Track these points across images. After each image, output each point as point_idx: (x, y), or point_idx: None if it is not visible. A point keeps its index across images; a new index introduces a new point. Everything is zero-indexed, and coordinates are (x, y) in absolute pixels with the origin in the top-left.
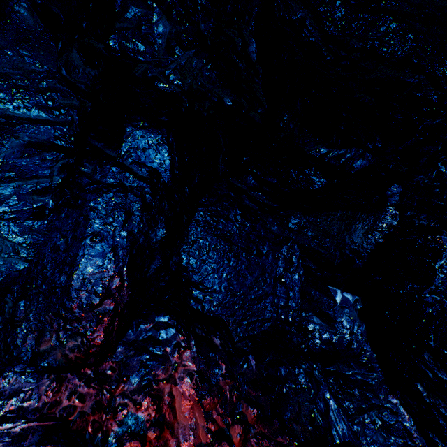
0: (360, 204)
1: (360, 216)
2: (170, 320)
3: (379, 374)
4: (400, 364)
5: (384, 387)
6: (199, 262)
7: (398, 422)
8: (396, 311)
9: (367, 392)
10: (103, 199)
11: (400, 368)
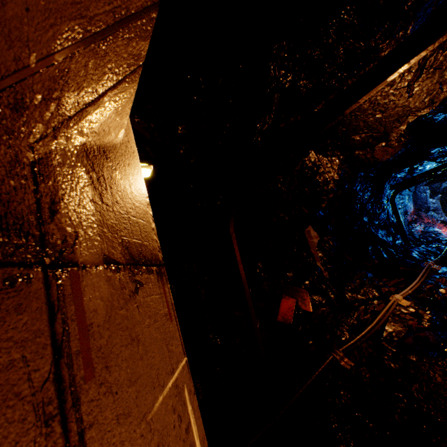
0: (442, 180)
1: (443, 182)
2: (417, 211)
3: (441, 211)
4: (444, 208)
5: (442, 213)
6: (415, 199)
7: (445, 218)
8: (443, 198)
9: (440, 215)
10: (413, 194)
11: (444, 209)
